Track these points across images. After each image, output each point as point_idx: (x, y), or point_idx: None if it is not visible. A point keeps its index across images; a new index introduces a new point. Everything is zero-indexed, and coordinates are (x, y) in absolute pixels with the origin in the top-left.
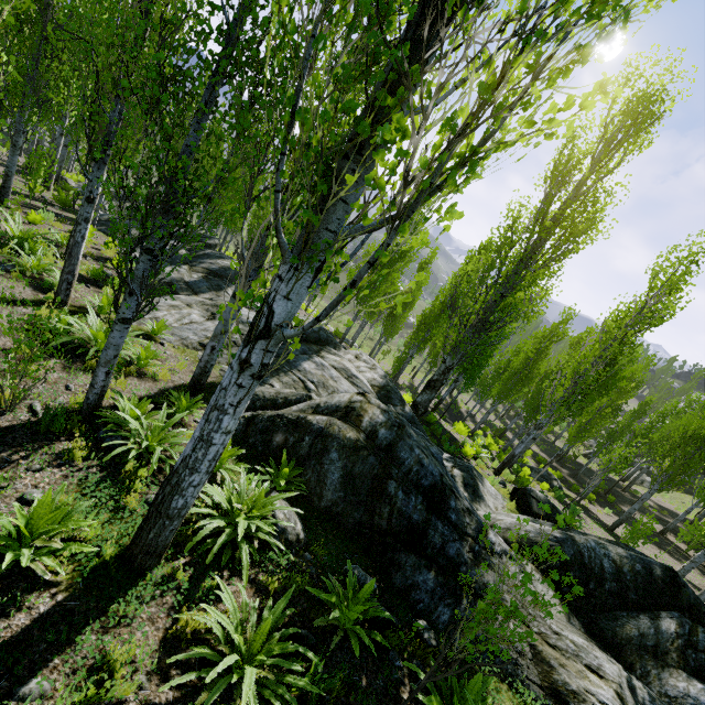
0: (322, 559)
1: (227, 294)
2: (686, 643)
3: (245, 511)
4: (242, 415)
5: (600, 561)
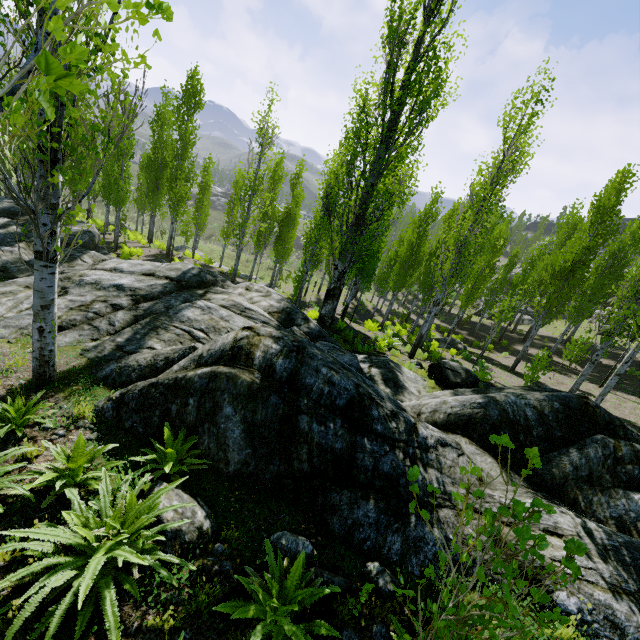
0: (239, 542)
1: (83, 262)
2: (615, 461)
3: (112, 534)
4: (110, 398)
5: (523, 412)
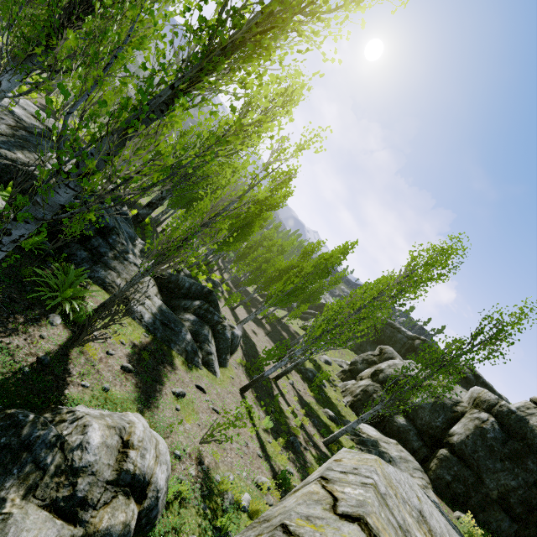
0: None
1: None
2: (199, 307)
3: None
4: None
5: (185, 283)
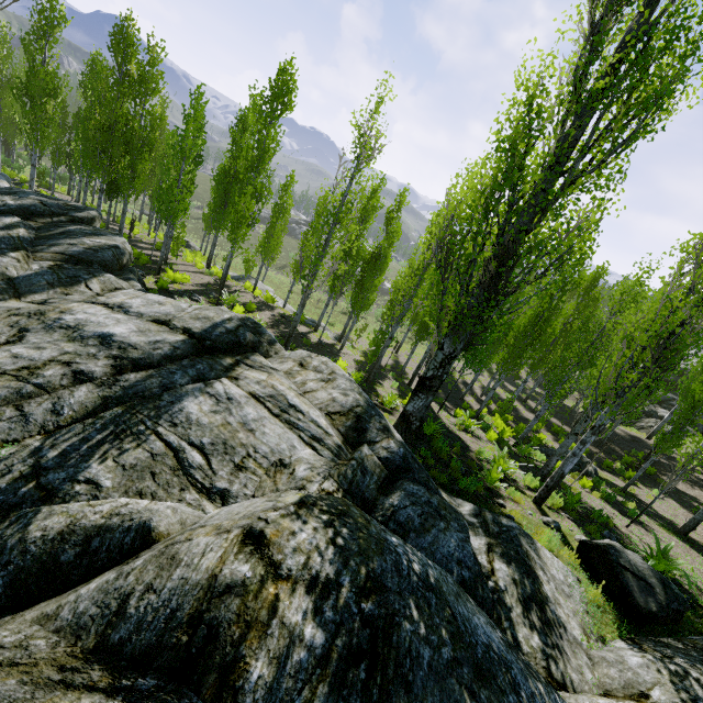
0: None
1: (86, 289)
2: None
3: None
4: None
5: None
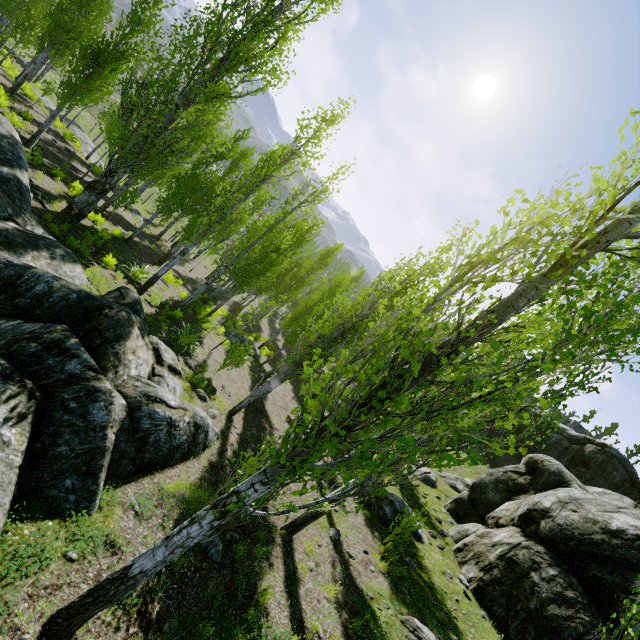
0: None
1: None
2: (31, 337)
3: None
4: None
5: (36, 284)
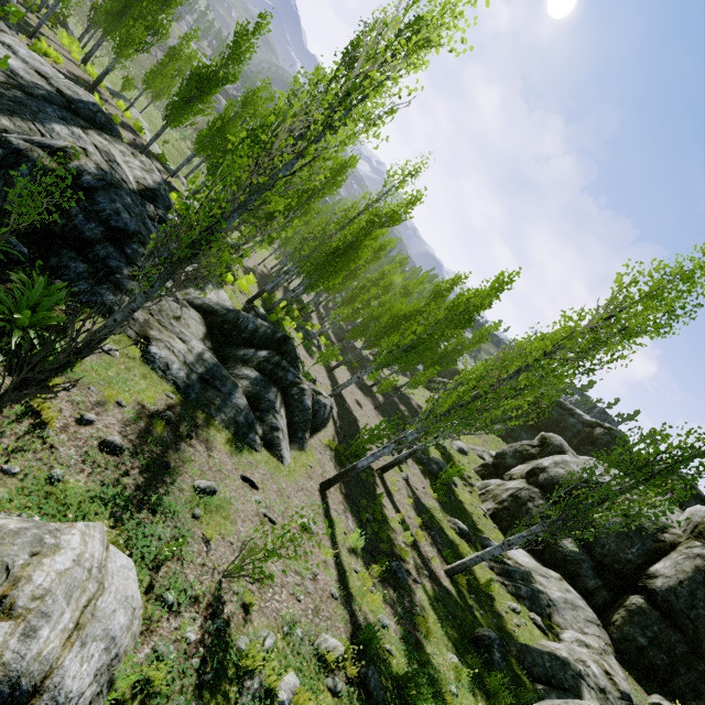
0: None
1: None
2: (265, 360)
3: None
4: None
5: (248, 324)
